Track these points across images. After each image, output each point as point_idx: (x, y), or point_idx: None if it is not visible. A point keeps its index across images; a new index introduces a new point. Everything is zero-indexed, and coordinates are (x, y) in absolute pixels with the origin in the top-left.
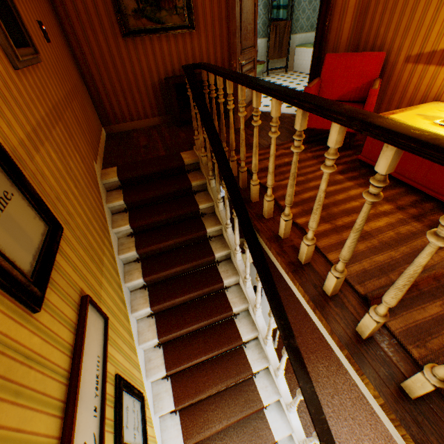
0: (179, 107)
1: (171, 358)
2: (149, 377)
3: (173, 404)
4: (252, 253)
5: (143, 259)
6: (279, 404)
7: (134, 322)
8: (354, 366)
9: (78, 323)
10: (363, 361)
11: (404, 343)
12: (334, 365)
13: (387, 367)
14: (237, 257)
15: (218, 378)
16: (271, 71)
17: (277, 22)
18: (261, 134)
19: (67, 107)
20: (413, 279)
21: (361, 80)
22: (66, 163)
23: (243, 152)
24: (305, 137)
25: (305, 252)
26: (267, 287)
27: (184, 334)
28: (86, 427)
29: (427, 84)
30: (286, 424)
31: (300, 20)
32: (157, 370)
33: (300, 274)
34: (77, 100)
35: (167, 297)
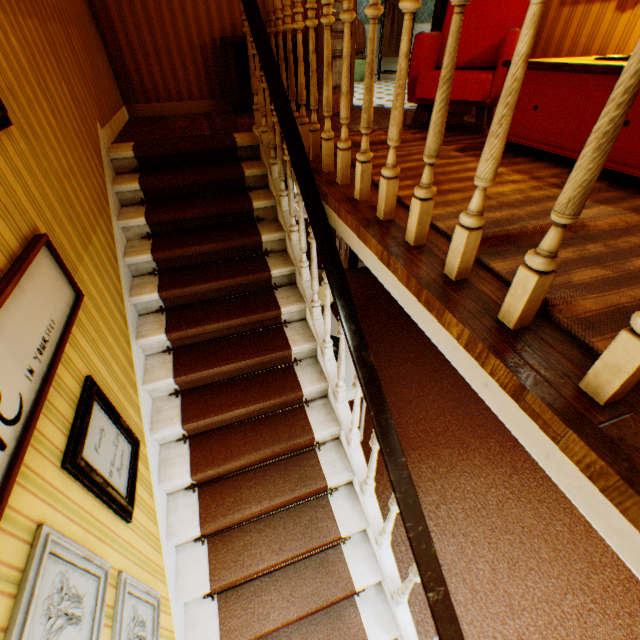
0: (239, 83)
1: (192, 409)
2: (155, 430)
3: (189, 472)
4: (315, 232)
5: (163, 271)
6: (353, 489)
7: (139, 353)
8: (434, 310)
9: (20, 256)
10: (447, 299)
11: (511, 281)
12: (443, 466)
13: (482, 304)
14: (304, 274)
15: (261, 442)
16: (385, 74)
17: (396, 2)
18: (354, 123)
19: (56, 21)
20: (512, 99)
21: (499, 36)
22: (38, 72)
23: (314, 96)
24: (416, 119)
25: (384, 193)
26: (334, 279)
27: (216, 381)
28: (4, 373)
29: (589, 34)
30: (360, 514)
31: (428, 3)
32: (169, 423)
33: (376, 229)
34: (79, 32)
35: (193, 322)
